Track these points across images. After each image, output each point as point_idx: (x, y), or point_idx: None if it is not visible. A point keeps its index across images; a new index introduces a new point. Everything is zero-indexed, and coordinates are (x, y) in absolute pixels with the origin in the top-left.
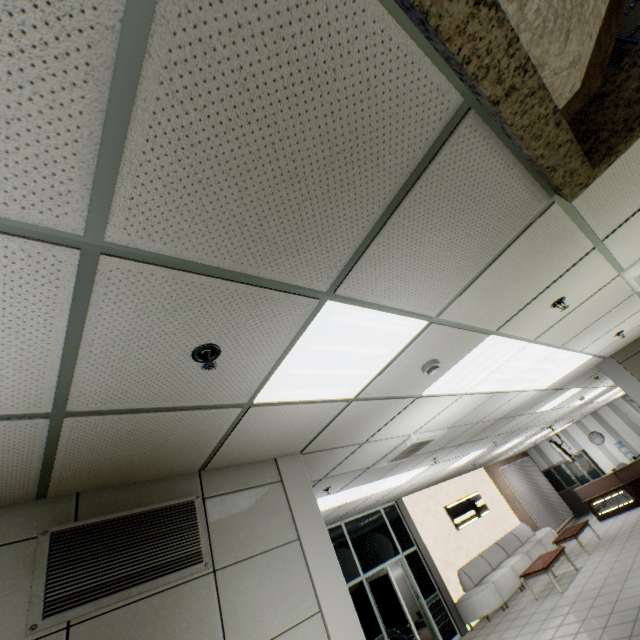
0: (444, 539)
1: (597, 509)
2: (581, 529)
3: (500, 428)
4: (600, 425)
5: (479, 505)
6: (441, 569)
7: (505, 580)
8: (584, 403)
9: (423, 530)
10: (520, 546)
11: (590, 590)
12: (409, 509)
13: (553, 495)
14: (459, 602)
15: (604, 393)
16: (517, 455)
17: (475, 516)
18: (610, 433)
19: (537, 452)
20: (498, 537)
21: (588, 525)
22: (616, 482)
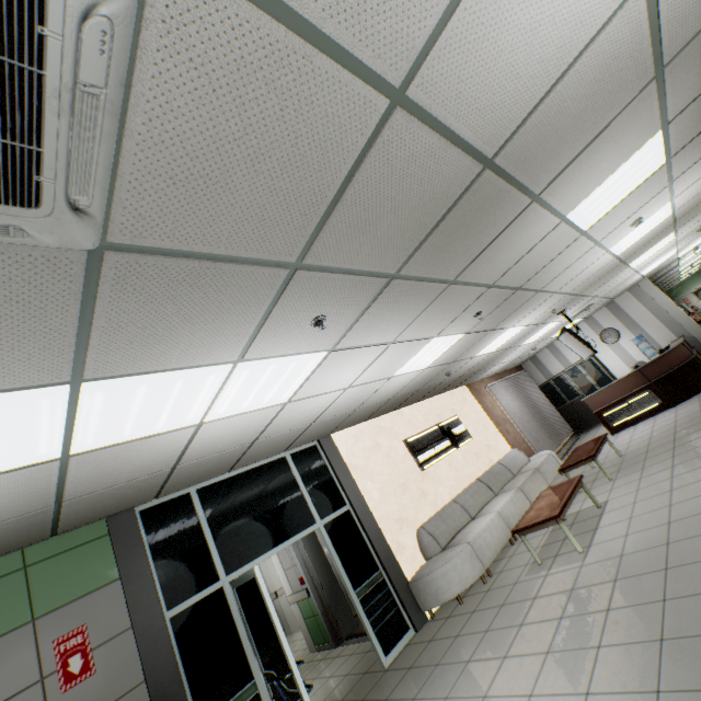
0: (400, 487)
1: (611, 420)
2: (600, 447)
3: (490, 252)
4: (617, 319)
5: (457, 433)
6: (390, 533)
7: (489, 535)
8: (620, 261)
9: (364, 479)
10: (511, 479)
11: (644, 552)
12: (342, 450)
13: (551, 412)
14: (415, 581)
15: (652, 243)
16: (510, 370)
17: (451, 448)
18: (628, 327)
19: (534, 364)
20: (482, 471)
21: (607, 440)
22: (640, 382)
